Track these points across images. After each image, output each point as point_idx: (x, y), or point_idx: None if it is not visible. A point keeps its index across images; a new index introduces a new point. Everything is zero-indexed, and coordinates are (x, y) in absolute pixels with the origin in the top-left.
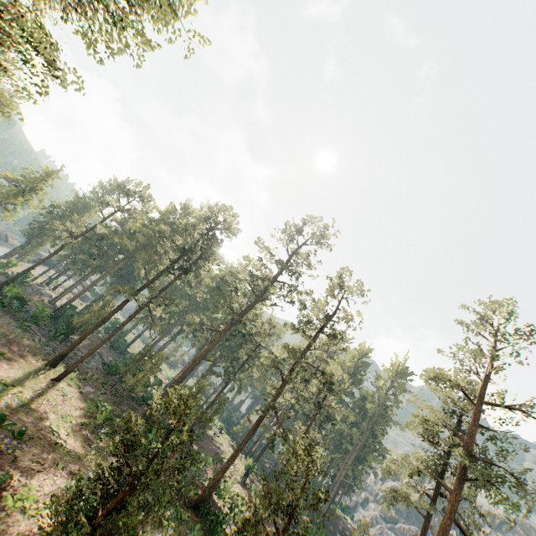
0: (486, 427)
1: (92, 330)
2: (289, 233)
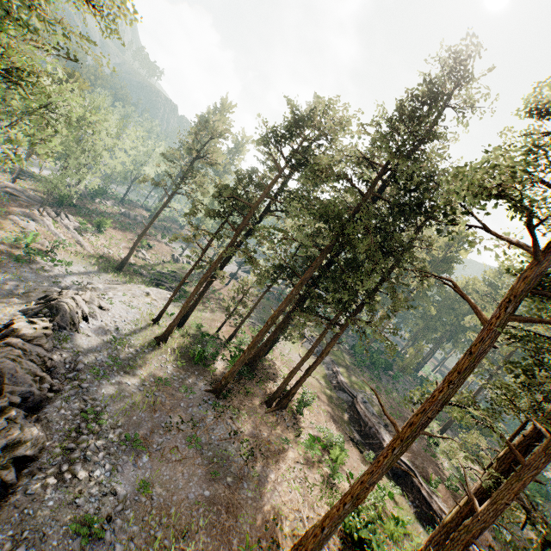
0: None
1: None
2: None
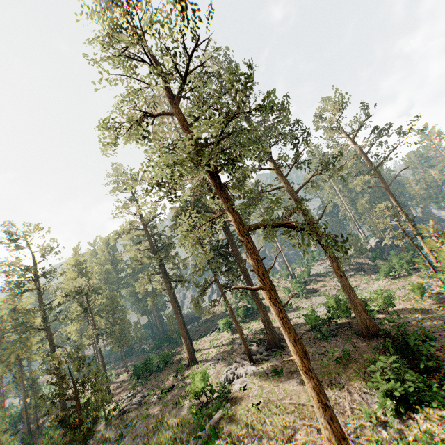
0: (153, 235)
1: None
2: None
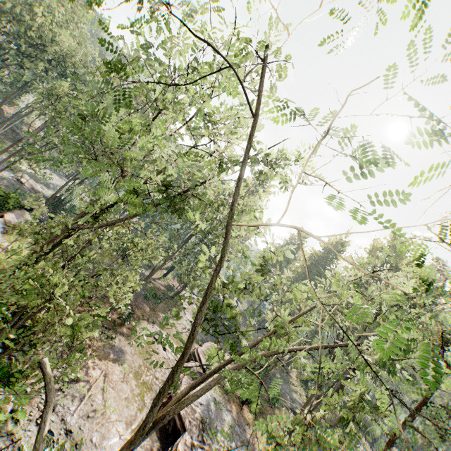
0: None
1: None
2: None
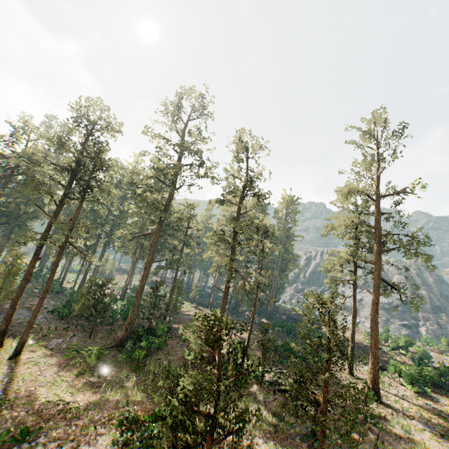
0: (382, 213)
1: (19, 293)
2: (175, 111)
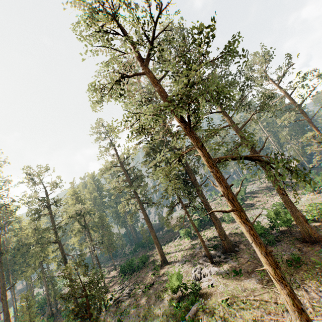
0: (128, 170)
1: None
2: None
